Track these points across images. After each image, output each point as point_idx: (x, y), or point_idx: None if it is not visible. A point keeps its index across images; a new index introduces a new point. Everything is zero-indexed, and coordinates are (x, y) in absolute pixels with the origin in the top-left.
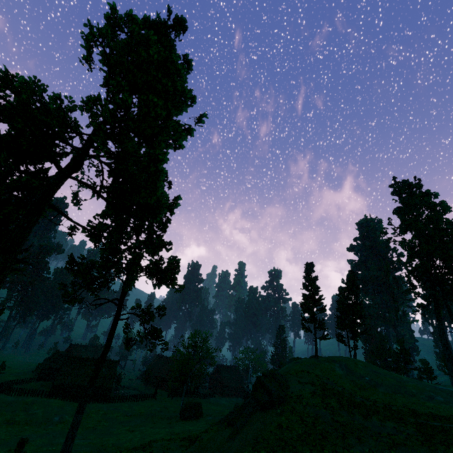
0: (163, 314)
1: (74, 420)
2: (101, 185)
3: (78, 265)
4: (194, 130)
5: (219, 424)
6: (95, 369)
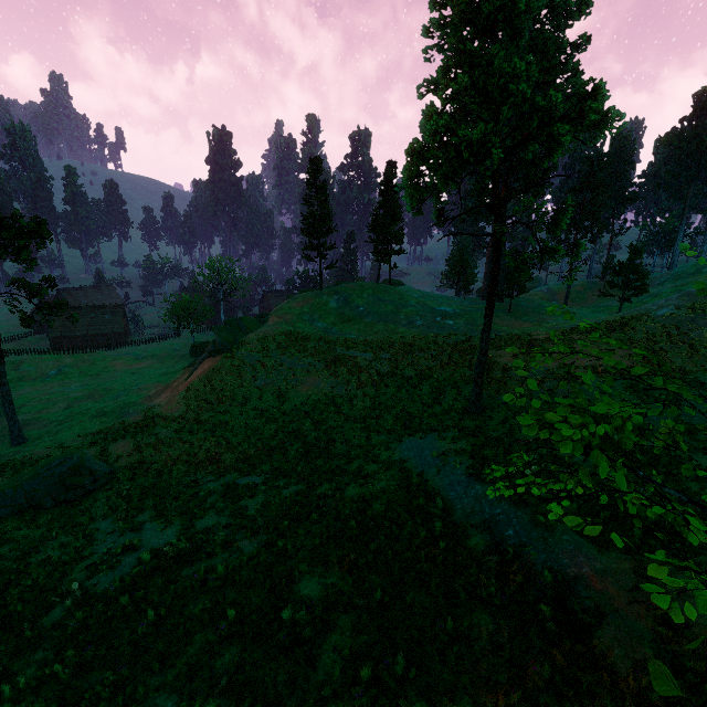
0: (54, 286)
1: (1, 391)
2: None
3: None
4: None
5: (187, 368)
6: None
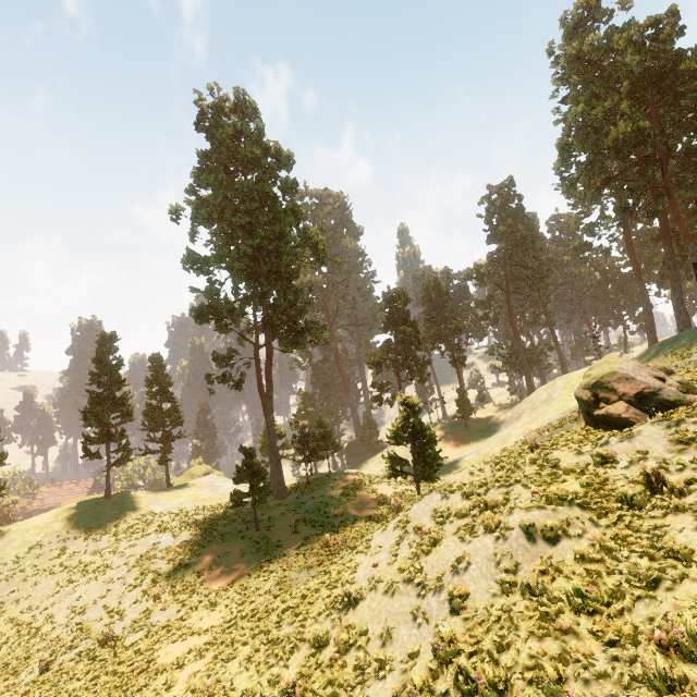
0: None
1: None
2: None
3: None
4: None
5: None
6: None
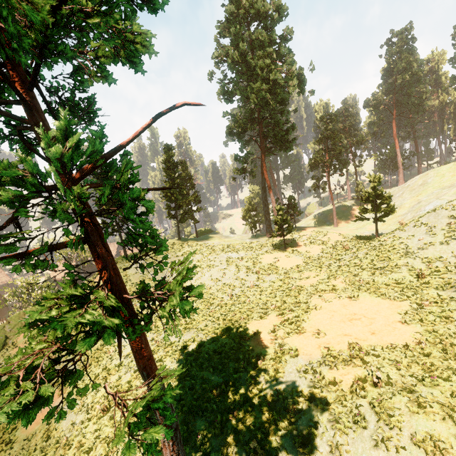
0: None
1: None
2: None
3: None
4: None
5: None
6: None
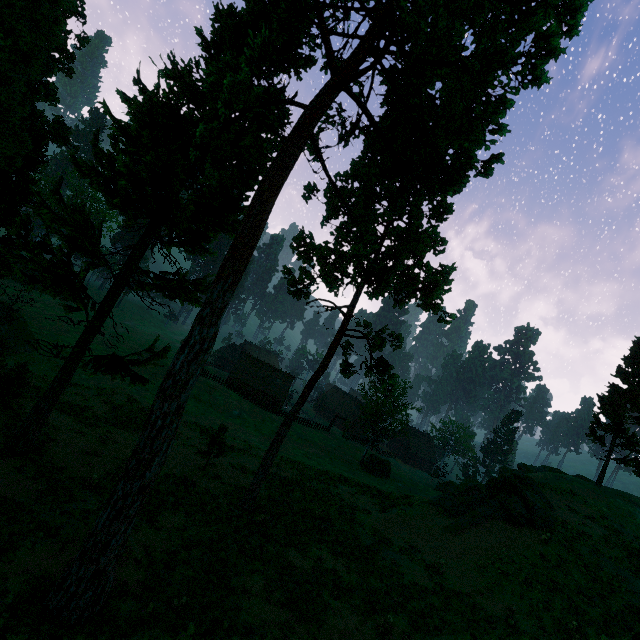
0: (398, 346)
1: (280, 432)
2: (356, 123)
3: (308, 245)
4: (588, 0)
5: (429, 504)
6: (308, 385)
